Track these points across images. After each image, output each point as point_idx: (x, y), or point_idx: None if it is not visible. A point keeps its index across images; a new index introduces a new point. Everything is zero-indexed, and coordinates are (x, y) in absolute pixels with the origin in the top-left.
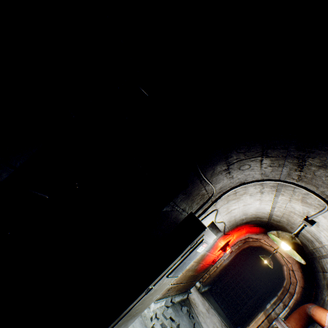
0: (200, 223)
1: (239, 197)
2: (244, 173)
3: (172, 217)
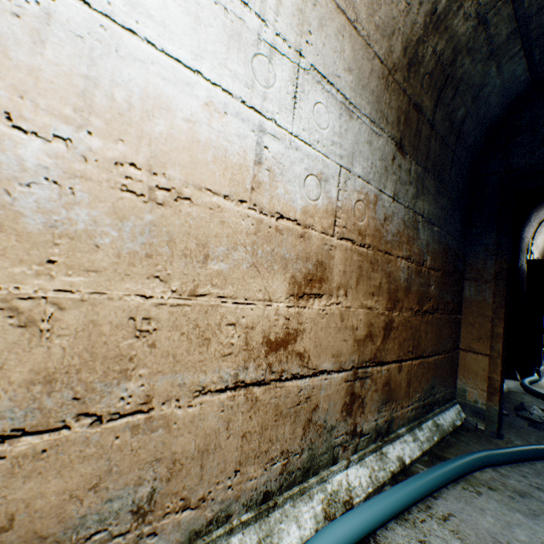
0: (539, 260)
1: (539, 231)
2: (538, 218)
3: (521, 269)
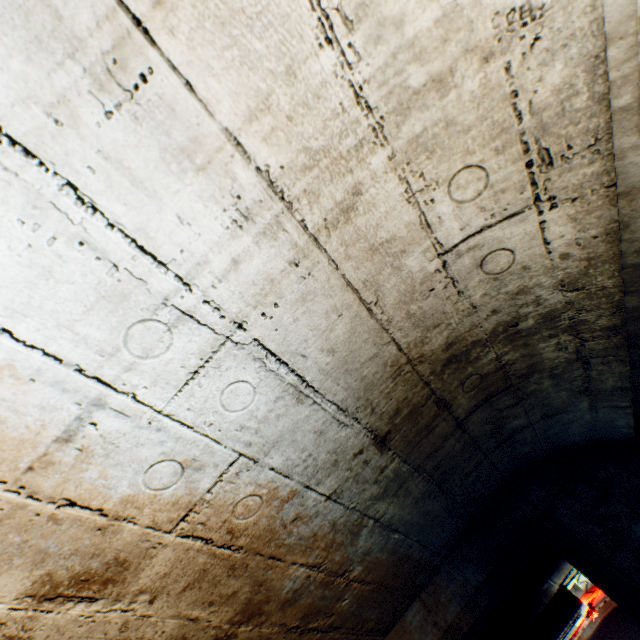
0: (574, 597)
1: None
2: None
3: (546, 589)
